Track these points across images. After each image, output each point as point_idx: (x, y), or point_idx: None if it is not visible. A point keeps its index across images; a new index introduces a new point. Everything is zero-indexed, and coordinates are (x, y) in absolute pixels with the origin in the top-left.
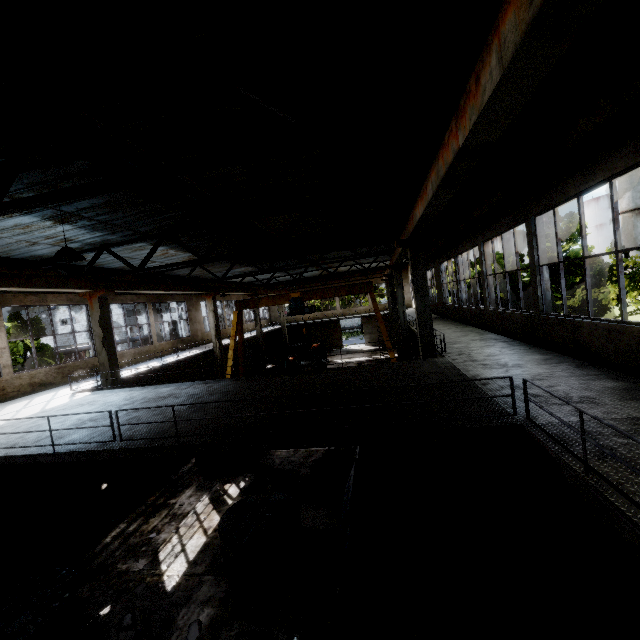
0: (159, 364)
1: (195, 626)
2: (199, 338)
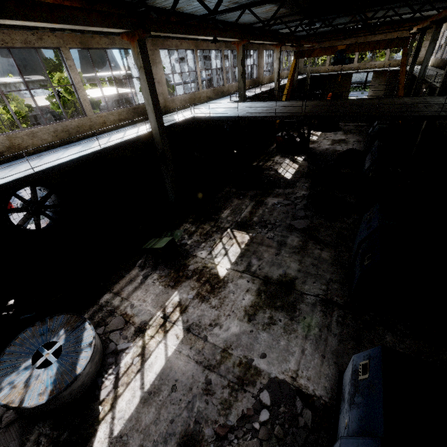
0: (253, 94)
1: (304, 186)
2: (260, 80)
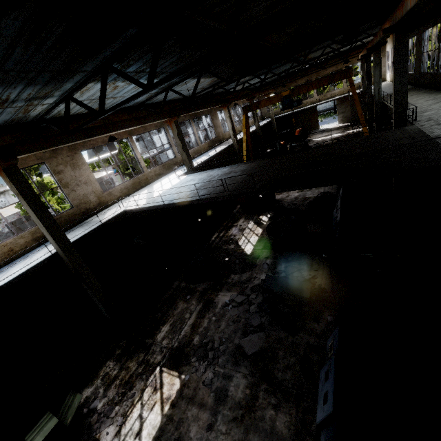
0: (207, 157)
1: (265, 264)
2: (221, 138)
